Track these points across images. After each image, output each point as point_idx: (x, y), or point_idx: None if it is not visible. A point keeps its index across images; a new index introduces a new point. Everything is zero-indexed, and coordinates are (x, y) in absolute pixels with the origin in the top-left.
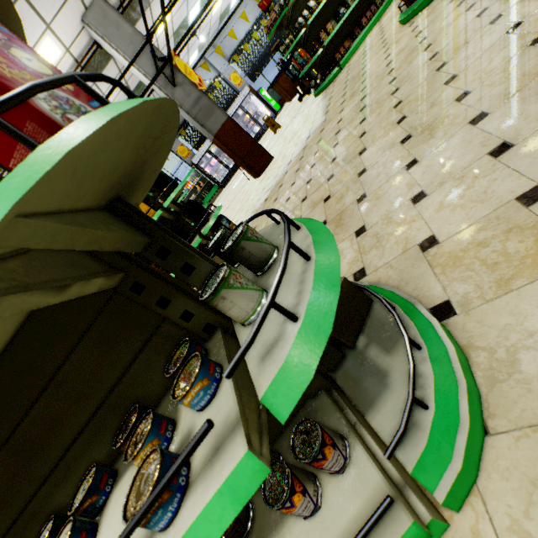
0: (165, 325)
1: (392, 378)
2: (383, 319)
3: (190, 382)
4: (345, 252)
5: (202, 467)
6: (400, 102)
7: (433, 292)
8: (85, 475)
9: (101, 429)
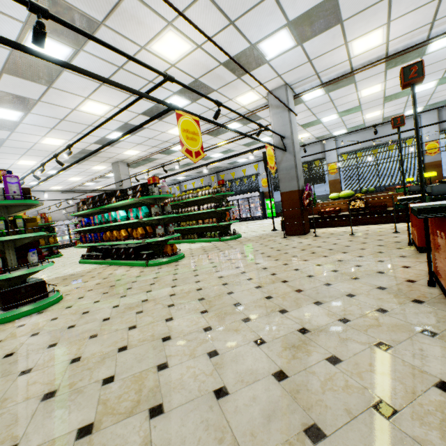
0: None
1: None
2: None
3: None
4: None
5: None
6: None
7: None
8: None
9: None
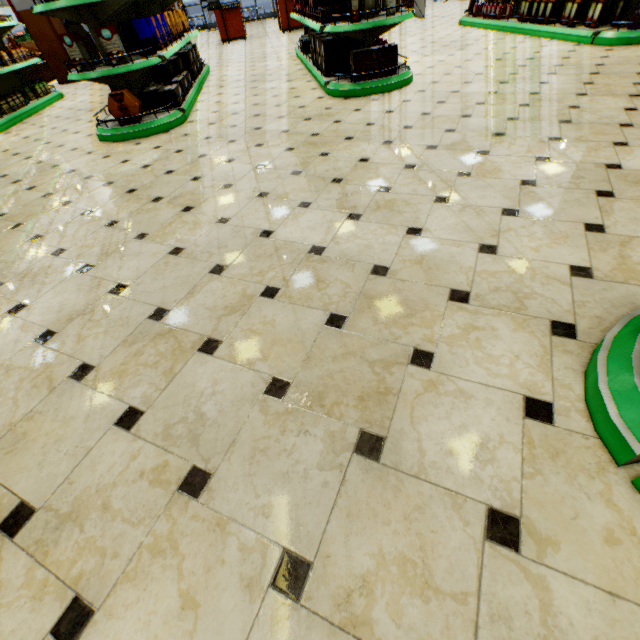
0: None
1: None
2: None
3: None
4: (481, 324)
5: None
6: (265, 193)
7: None
8: None
9: None
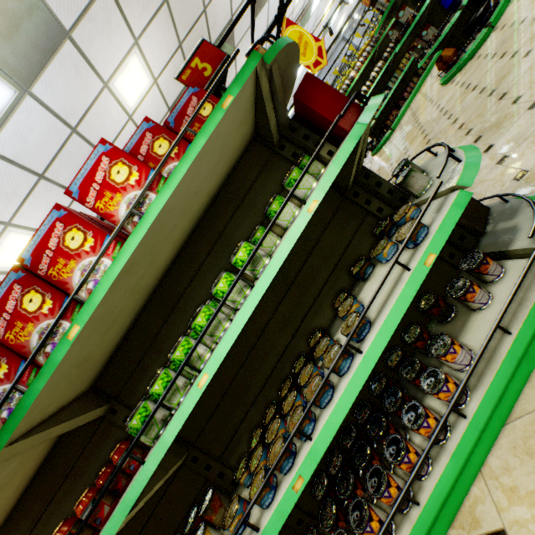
0: (367, 218)
1: (519, 225)
2: (501, 210)
3: (408, 206)
4: None
5: (433, 218)
6: (463, 124)
7: (534, 192)
8: (334, 301)
9: (336, 279)
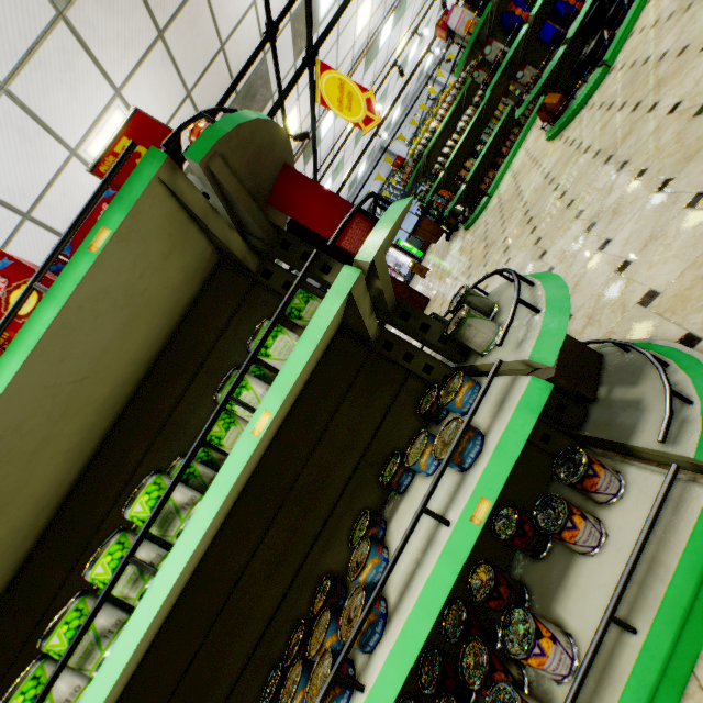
0: (408, 381)
1: (646, 401)
2: (620, 363)
3: (459, 382)
4: None
5: (492, 419)
6: (572, 201)
7: (668, 333)
8: (354, 526)
9: (361, 485)
